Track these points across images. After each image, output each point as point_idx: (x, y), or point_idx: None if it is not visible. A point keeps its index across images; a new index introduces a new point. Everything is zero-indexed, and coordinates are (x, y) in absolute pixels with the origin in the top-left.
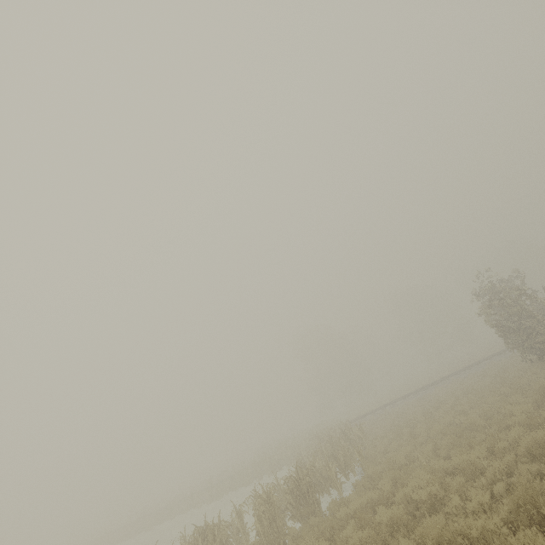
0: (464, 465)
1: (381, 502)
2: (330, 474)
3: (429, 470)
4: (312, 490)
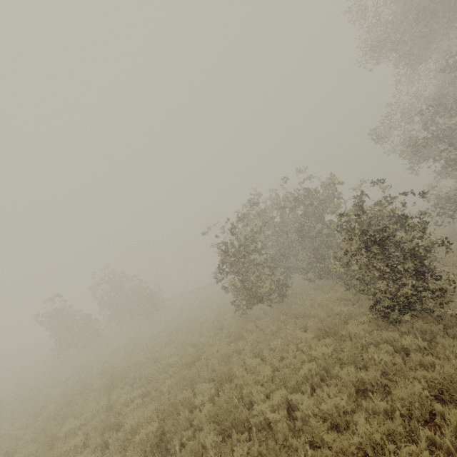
0: None
1: None
2: None
3: None
4: None
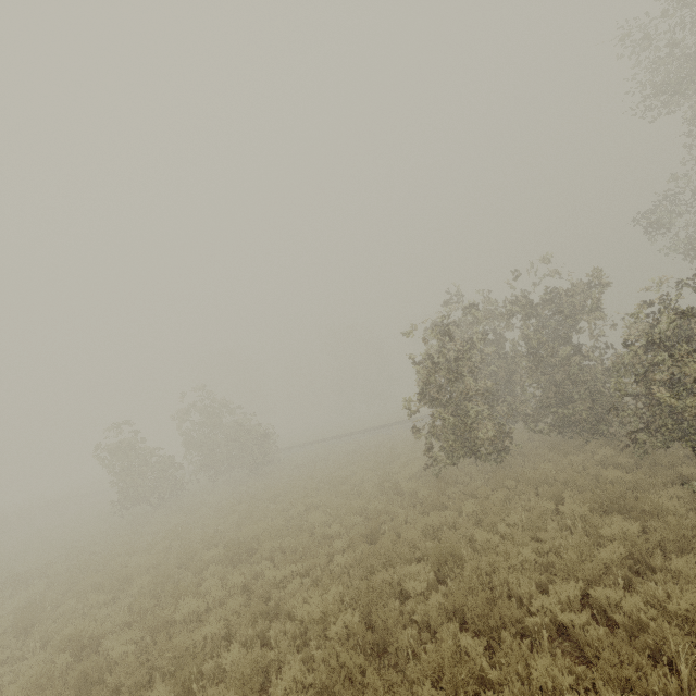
0: None
1: None
2: None
3: None
4: None
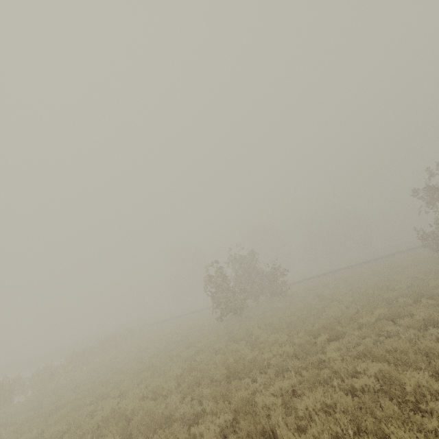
0: (36, 406)
1: (0, 417)
2: (37, 381)
3: (38, 401)
4: (11, 393)
